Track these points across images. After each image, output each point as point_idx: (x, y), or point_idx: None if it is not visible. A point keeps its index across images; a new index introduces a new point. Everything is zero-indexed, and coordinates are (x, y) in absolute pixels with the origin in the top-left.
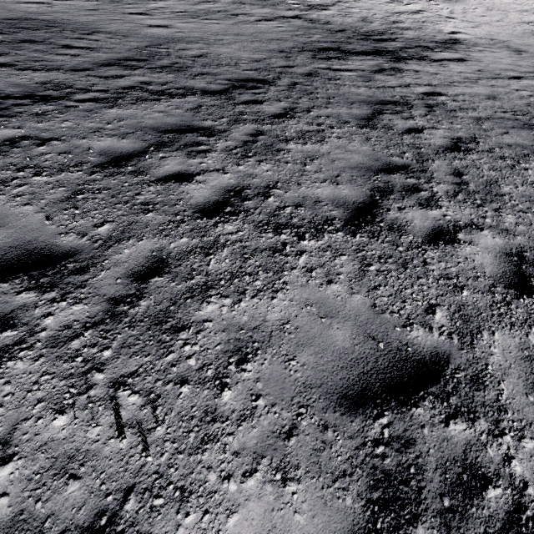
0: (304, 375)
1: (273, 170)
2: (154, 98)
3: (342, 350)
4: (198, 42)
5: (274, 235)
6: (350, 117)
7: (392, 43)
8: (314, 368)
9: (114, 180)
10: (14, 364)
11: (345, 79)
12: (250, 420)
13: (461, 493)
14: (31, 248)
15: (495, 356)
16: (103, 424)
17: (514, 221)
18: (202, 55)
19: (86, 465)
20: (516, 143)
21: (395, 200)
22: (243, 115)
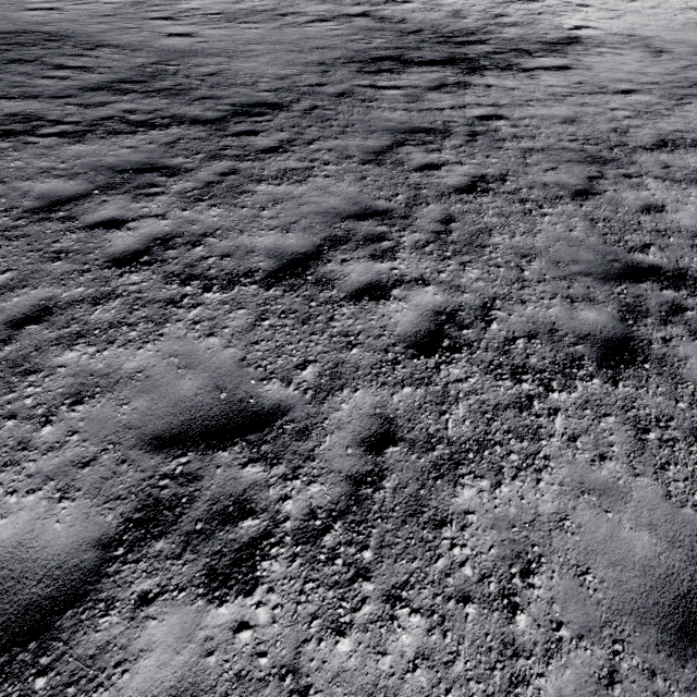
0: (130, 418)
1: (221, 216)
2: (130, 131)
3: (182, 398)
4: (220, 56)
5: (179, 287)
6: (358, 150)
7: (479, 47)
8: (144, 412)
9: (38, 227)
10: None
11: (383, 100)
12: (57, 451)
13: (219, 521)
14: None
15: (340, 412)
16: None
17: (476, 277)
18: (217, 73)
19: None
20: (558, 181)
21: (344, 251)
22: (225, 150)
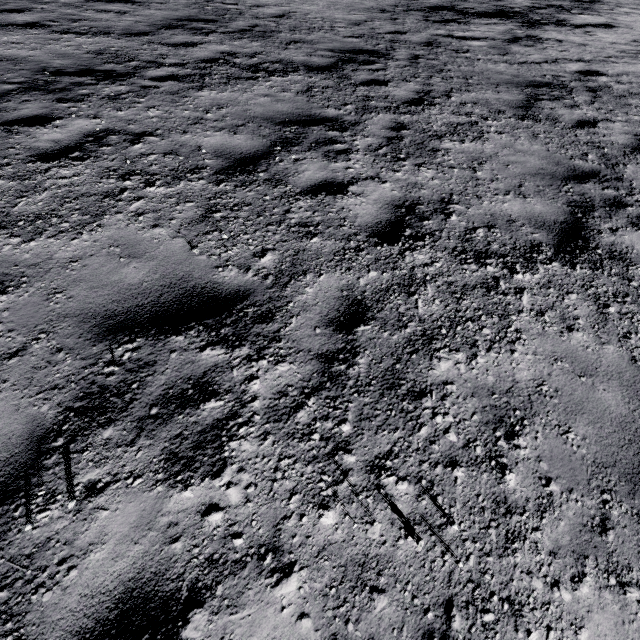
0: (591, 452)
1: (439, 178)
2: (249, 76)
3: (620, 417)
4: None
5: (479, 267)
6: (501, 104)
7: (517, 1)
8: (598, 442)
9: (250, 192)
10: (239, 445)
11: (475, 51)
12: (552, 511)
13: None
14: (189, 287)
15: None
16: (381, 521)
17: None
18: (284, 14)
19: (383, 574)
20: None
21: (601, 219)
22: (370, 101)
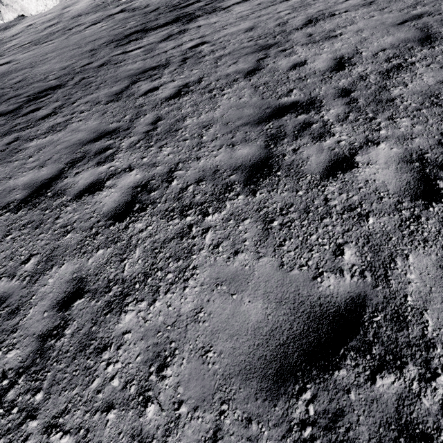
0: None
1: None
2: None
3: None
4: (26, 68)
5: None
6: (105, 96)
7: (195, 5)
8: None
9: None
10: None
11: (129, 59)
12: None
13: None
14: None
15: (46, 286)
16: None
17: (168, 152)
18: (22, 79)
19: None
20: (236, 70)
21: (78, 167)
22: (15, 127)
